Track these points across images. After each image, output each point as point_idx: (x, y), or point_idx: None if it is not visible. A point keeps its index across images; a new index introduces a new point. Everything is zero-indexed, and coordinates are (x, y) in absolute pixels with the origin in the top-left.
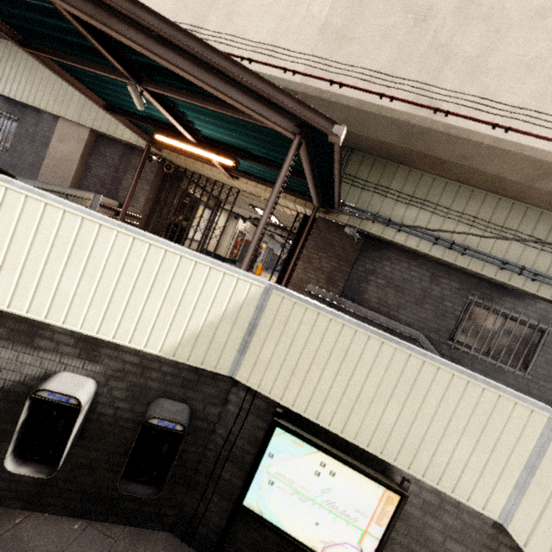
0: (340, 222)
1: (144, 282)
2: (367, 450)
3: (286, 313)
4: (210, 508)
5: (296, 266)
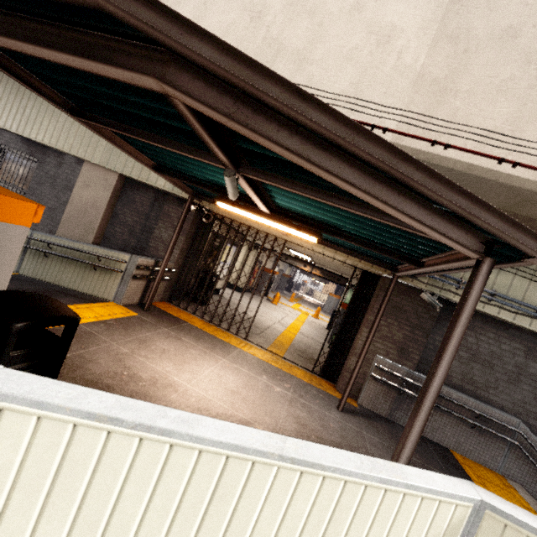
0: (413, 286)
1: (311, 535)
2: None
3: None
4: None
5: (355, 328)
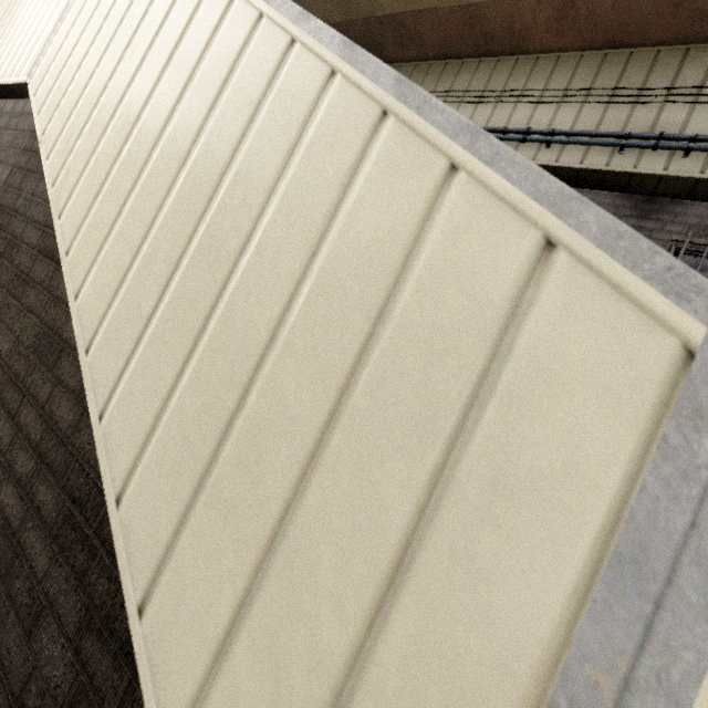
0: None
1: None
2: None
3: None
4: None
5: None
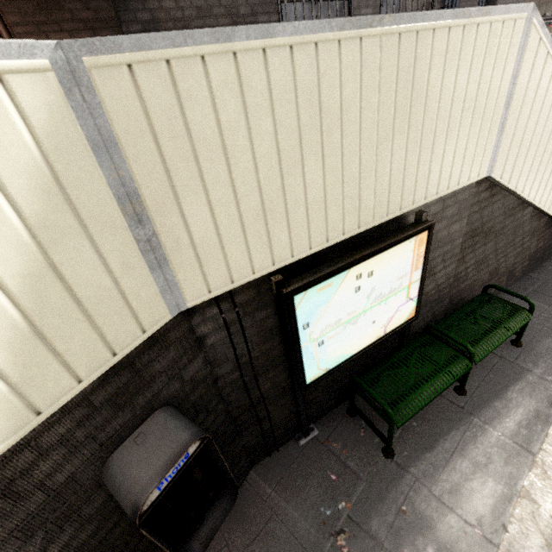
0: None
1: None
2: (388, 219)
3: (171, 107)
4: (272, 418)
5: None
